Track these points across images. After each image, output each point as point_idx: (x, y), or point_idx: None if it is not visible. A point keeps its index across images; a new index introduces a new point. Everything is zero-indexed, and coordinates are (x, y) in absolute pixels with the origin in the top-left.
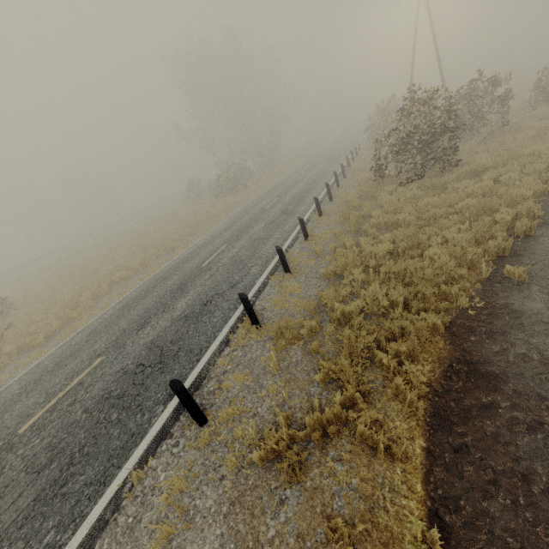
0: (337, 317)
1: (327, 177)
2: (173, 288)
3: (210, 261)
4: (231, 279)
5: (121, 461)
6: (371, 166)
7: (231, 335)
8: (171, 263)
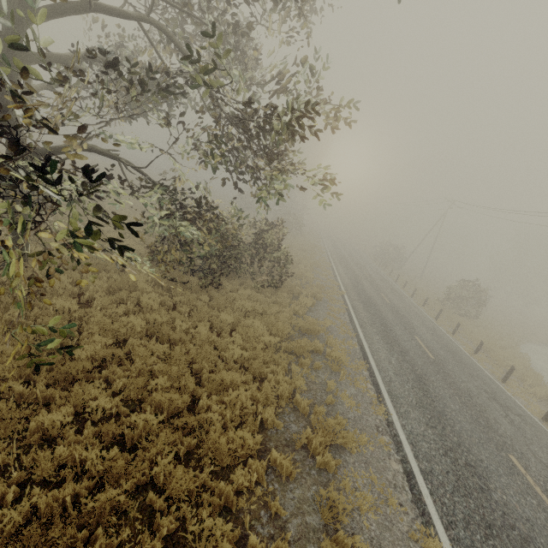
0: (508, 365)
1: (383, 275)
2: (392, 310)
3: (390, 301)
4: (426, 323)
5: (498, 385)
6: (446, 297)
7: (472, 354)
8: (346, 283)
